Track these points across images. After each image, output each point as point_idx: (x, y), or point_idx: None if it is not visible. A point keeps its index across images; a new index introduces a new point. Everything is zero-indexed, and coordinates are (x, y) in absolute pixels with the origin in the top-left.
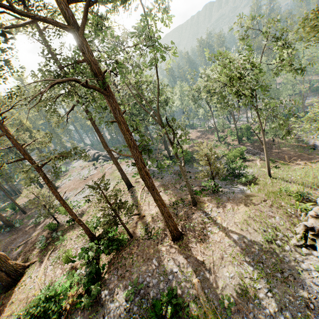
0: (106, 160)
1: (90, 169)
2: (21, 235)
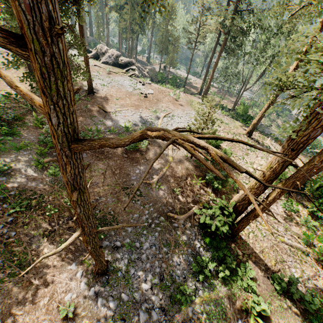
0: (141, 75)
1: (132, 81)
2: (125, 163)
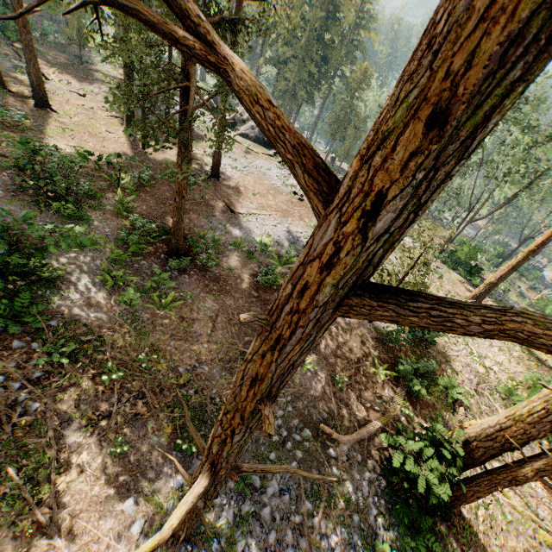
0: None
1: (282, 171)
2: (252, 307)
